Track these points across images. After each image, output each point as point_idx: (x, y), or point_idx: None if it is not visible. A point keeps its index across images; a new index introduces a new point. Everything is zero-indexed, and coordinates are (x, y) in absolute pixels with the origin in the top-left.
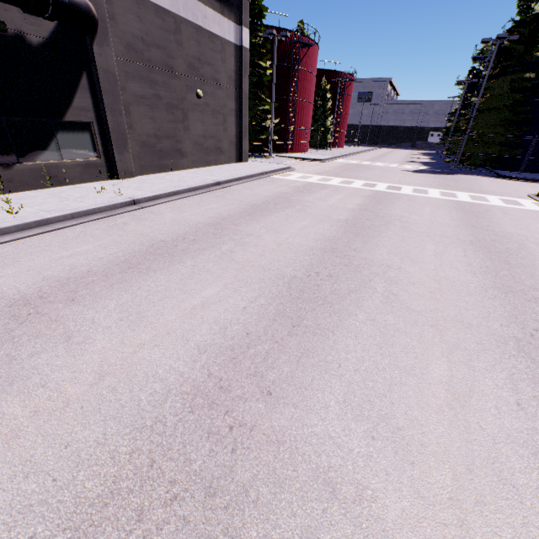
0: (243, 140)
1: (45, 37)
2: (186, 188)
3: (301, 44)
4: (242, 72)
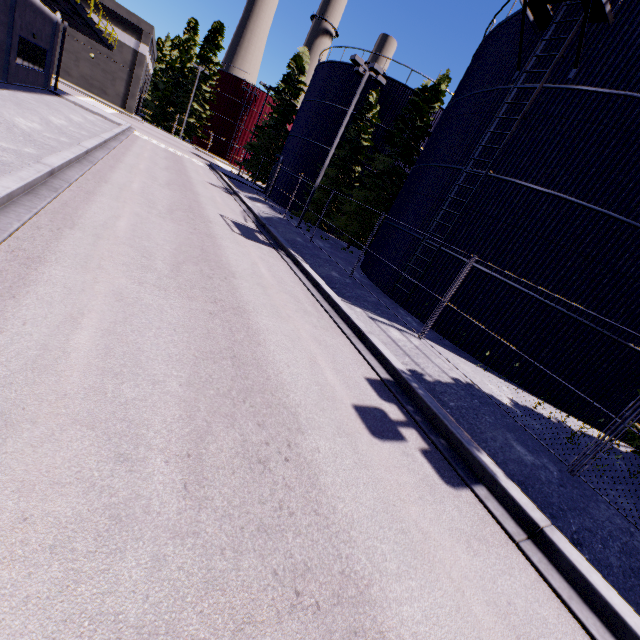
0: (130, 100)
1: None
2: None
3: (259, 95)
4: (136, 64)
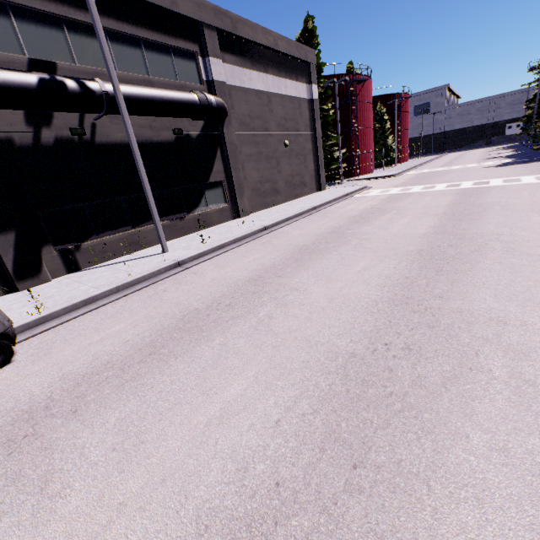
0: (321, 172)
1: (199, 131)
2: (294, 214)
3: (355, 81)
4: (314, 118)
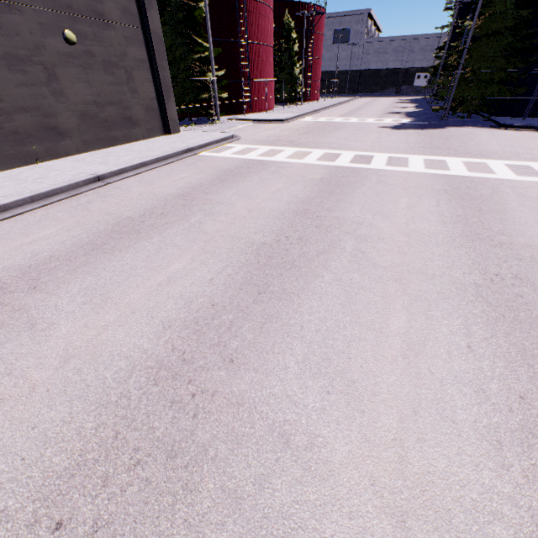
0: (167, 103)
1: None
2: (25, 196)
3: None
4: None
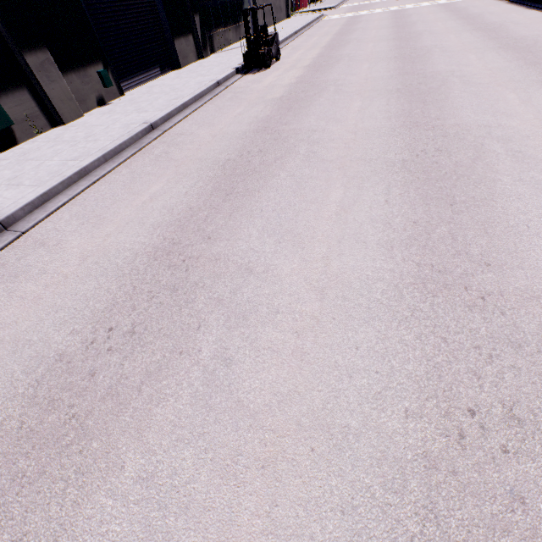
0: None
1: None
2: (302, 26)
3: None
4: None
